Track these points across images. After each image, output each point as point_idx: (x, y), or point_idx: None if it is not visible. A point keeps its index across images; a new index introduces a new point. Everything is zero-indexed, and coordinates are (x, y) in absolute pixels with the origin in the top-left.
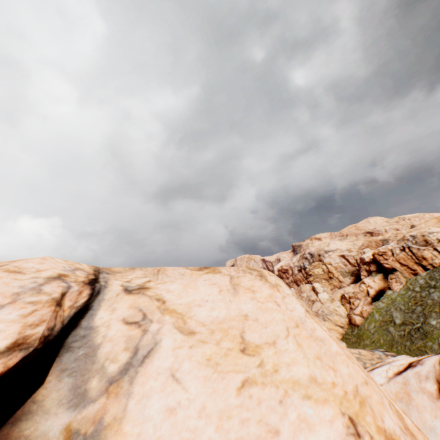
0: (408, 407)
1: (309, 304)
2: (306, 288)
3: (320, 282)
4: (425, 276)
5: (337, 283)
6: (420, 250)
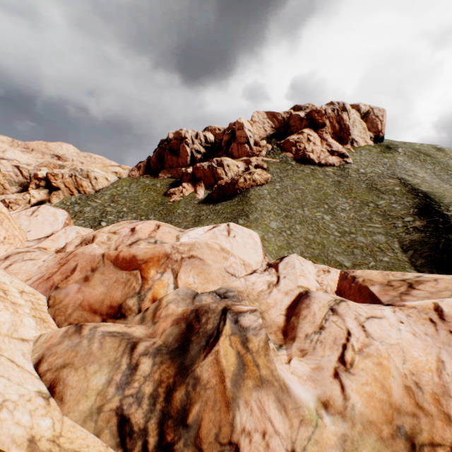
0: (17, 220)
1: None
2: None
3: None
4: (78, 197)
5: (1, 190)
6: (82, 180)
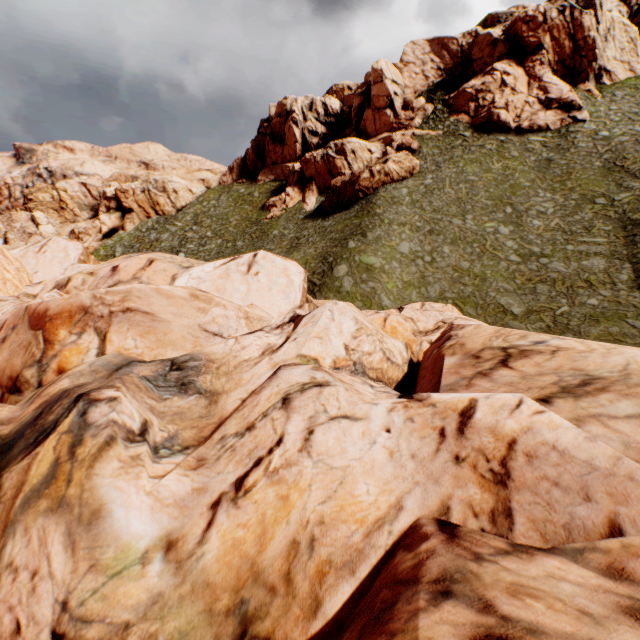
0: (24, 259)
1: (24, 238)
2: (22, 217)
3: (47, 213)
4: (155, 221)
5: (72, 217)
6: (158, 196)
